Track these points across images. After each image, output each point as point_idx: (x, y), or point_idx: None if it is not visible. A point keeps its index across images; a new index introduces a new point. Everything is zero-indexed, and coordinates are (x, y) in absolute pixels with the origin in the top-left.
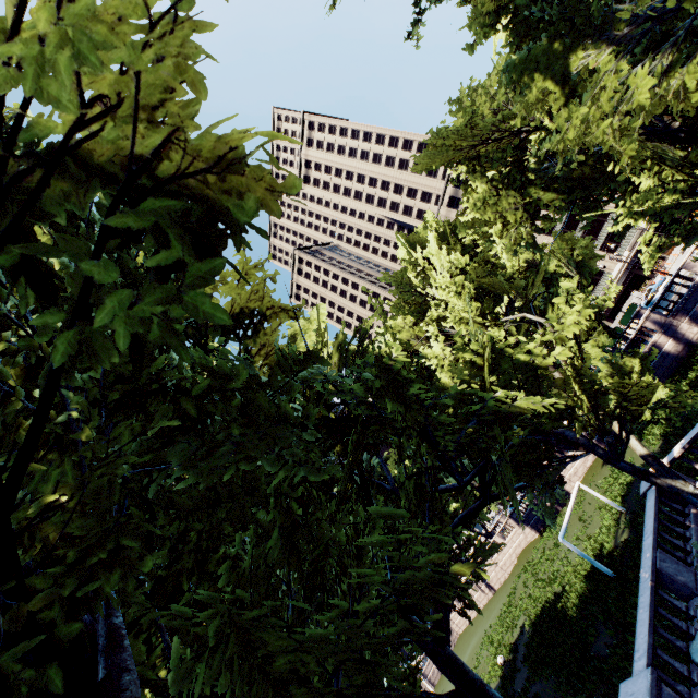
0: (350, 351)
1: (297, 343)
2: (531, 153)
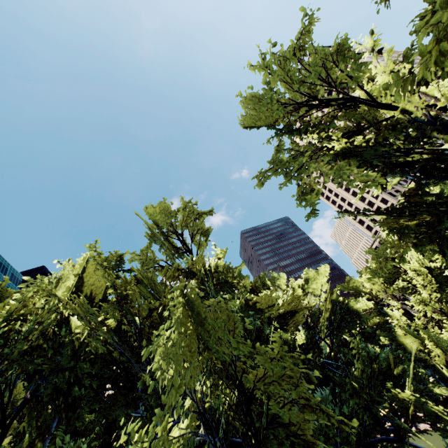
0: (337, 310)
1: (307, 284)
2: None
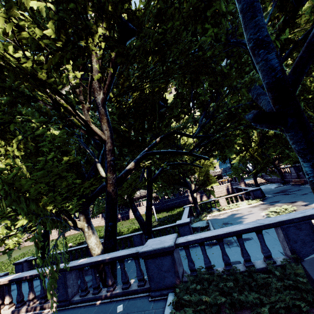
0: None
1: None
2: None
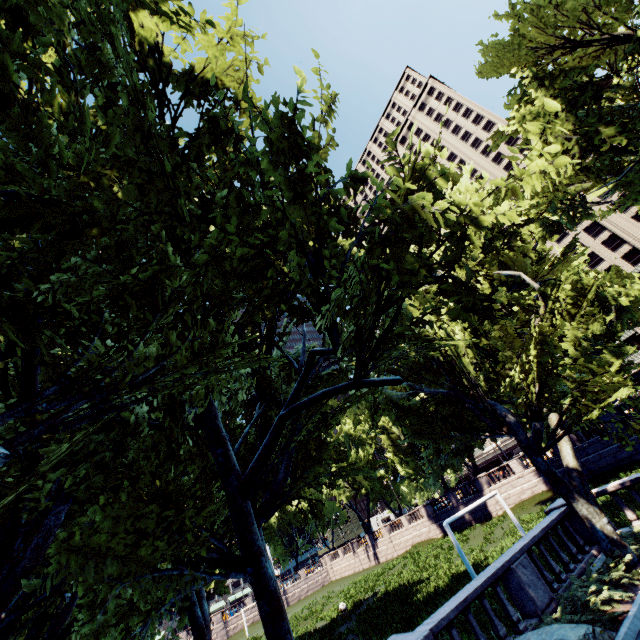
0: None
1: None
2: (619, 76)
